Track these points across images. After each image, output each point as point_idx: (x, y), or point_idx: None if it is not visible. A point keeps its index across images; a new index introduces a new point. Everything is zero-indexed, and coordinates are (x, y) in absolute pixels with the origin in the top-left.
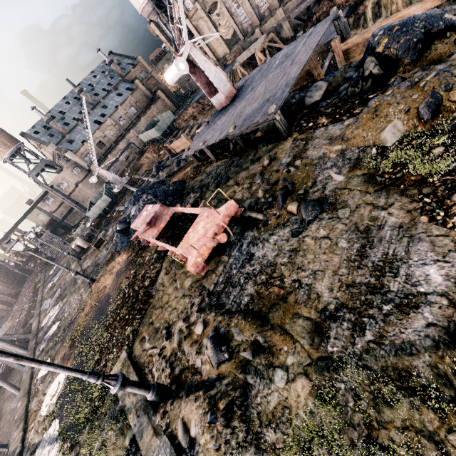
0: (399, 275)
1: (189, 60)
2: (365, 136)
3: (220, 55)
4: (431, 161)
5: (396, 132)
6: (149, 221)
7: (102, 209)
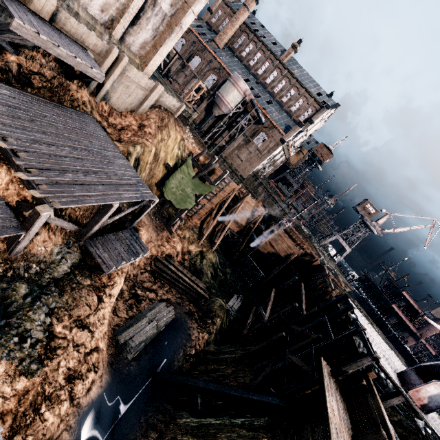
0: None
1: None
2: None
3: None
4: None
5: None
6: None
7: None
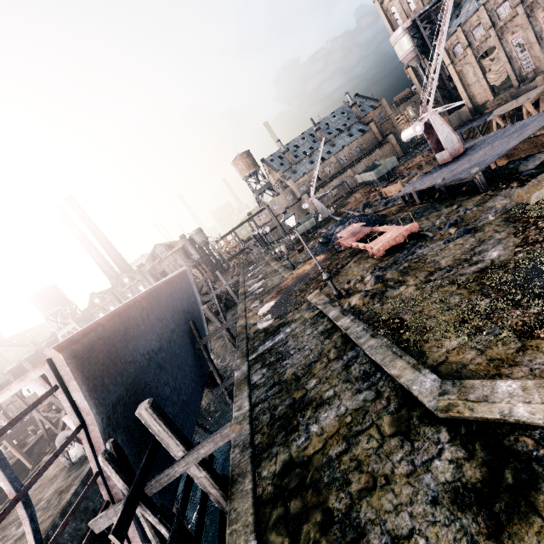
0: (481, 255)
1: (427, 123)
2: (524, 196)
3: (479, 102)
4: (539, 212)
5: (540, 196)
6: (351, 234)
7: (306, 229)
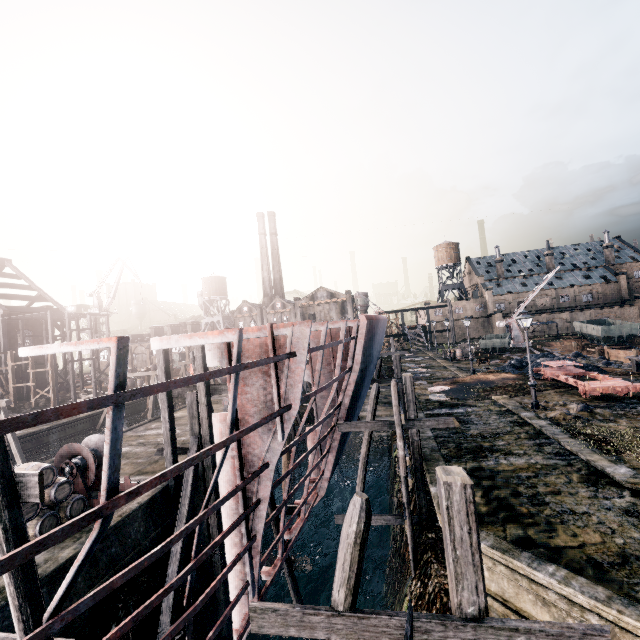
0: None
1: None
2: None
3: None
4: None
5: None
6: (559, 368)
7: (493, 346)
